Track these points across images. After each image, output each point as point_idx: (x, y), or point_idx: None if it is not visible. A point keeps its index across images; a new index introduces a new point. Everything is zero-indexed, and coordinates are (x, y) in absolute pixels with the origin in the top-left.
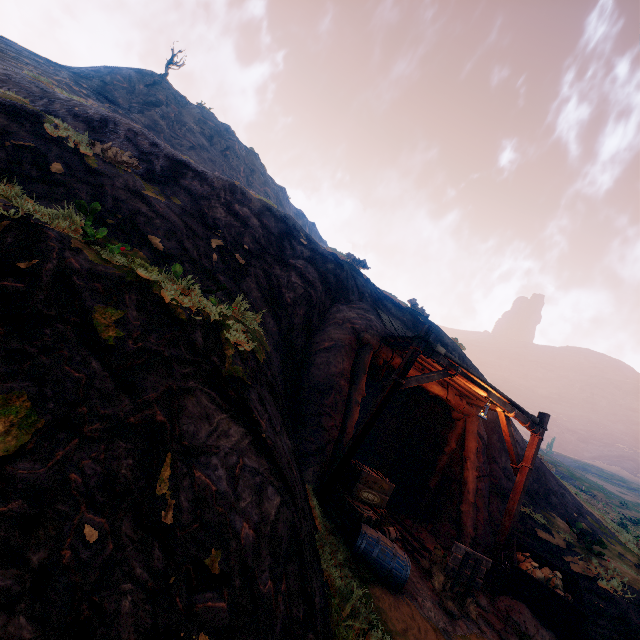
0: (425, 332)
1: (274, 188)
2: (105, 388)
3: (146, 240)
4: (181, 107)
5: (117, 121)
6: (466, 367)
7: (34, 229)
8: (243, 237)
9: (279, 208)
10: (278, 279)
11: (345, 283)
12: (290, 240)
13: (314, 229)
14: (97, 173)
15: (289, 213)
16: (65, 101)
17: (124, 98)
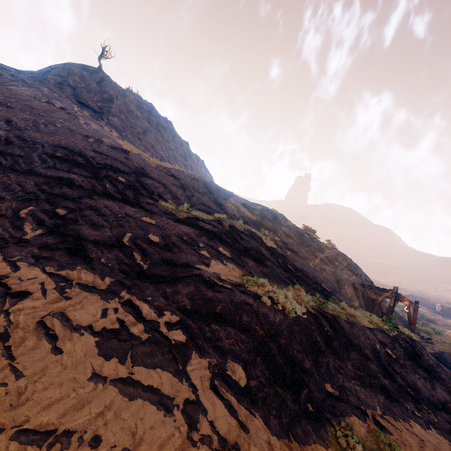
0: (396, 290)
1: (185, 145)
2: (449, 376)
3: (326, 289)
4: (123, 97)
5: (208, 185)
6: (402, 295)
7: (401, 337)
8: (300, 250)
9: (190, 159)
10: (327, 271)
11: (331, 256)
12: (305, 239)
13: (204, 165)
14: (286, 257)
15: (194, 160)
16: (186, 182)
17: (89, 98)
